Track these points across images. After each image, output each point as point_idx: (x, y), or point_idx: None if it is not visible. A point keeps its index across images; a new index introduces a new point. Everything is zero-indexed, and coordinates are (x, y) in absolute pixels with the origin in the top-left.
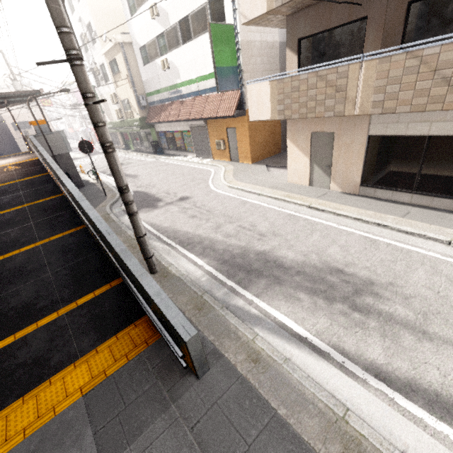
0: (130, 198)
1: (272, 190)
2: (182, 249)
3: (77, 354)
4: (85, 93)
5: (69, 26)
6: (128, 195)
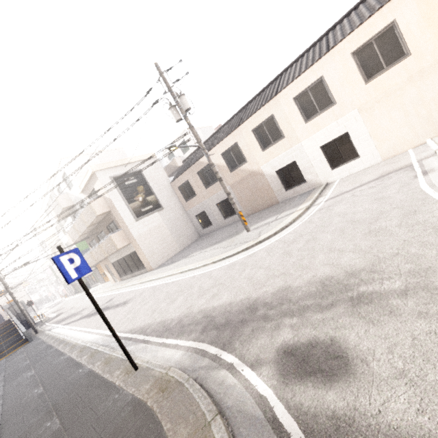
0: (25, 312)
1: (103, 290)
2: (52, 324)
3: (7, 355)
4: (10, 293)
5: (5, 283)
6: (24, 312)
